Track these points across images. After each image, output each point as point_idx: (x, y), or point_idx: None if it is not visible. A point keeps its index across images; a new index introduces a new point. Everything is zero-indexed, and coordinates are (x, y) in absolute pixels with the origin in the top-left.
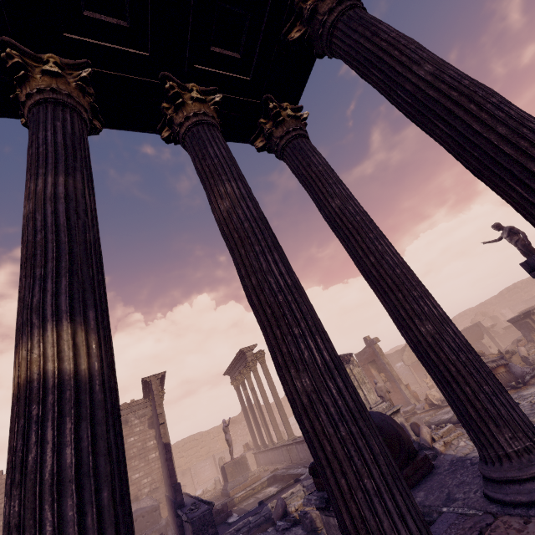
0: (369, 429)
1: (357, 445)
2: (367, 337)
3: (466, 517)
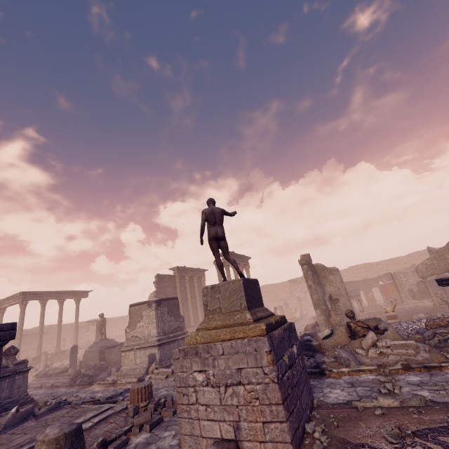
0: None
1: None
2: (301, 256)
3: None
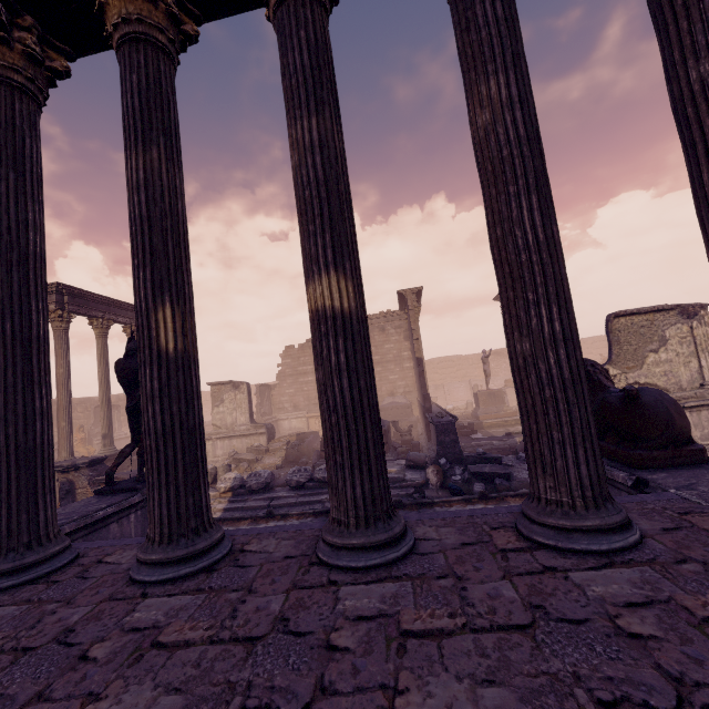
0: (577, 399)
1: (557, 407)
2: None
3: (687, 502)
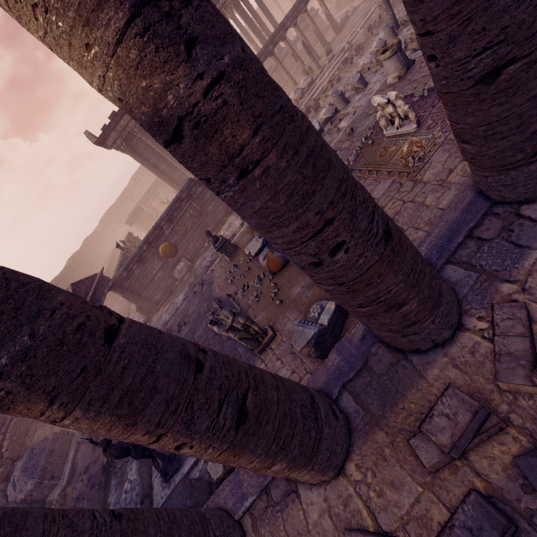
0: None
1: None
2: None
3: None
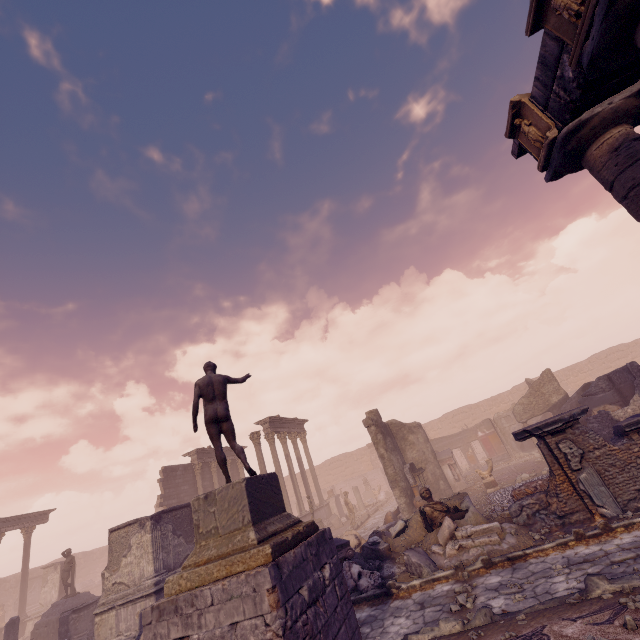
0: None
1: None
2: (366, 413)
3: None
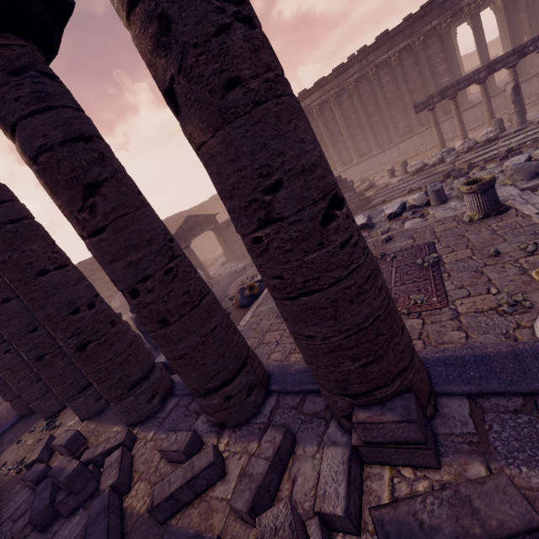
0: None
1: None
2: None
3: None
